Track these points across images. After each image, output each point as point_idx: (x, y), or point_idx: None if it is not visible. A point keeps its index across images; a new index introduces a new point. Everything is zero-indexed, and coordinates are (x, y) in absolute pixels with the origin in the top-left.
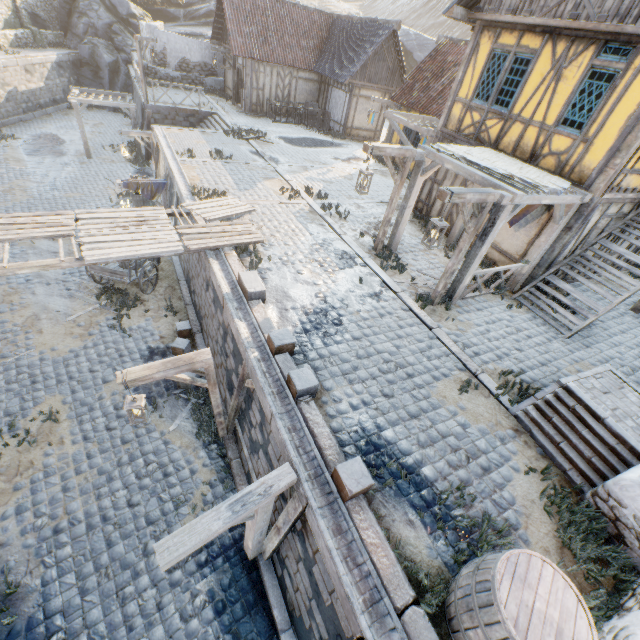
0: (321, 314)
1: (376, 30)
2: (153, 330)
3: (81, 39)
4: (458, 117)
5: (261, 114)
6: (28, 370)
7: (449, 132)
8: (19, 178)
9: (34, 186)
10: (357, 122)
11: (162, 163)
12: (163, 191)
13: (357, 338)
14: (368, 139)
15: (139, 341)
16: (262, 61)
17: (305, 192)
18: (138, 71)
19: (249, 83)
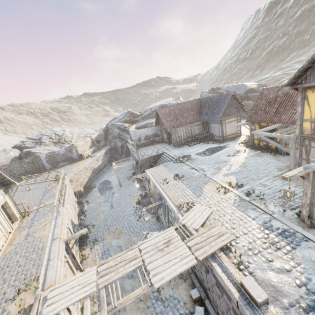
0: None
1: (223, 97)
2: (178, 297)
3: (111, 141)
4: (309, 127)
5: (182, 145)
6: None
7: (306, 135)
8: (99, 206)
9: (105, 208)
10: (227, 133)
11: (152, 185)
12: (161, 206)
13: None
14: (235, 137)
15: (173, 309)
16: (178, 126)
17: (229, 186)
18: (133, 148)
19: (174, 136)
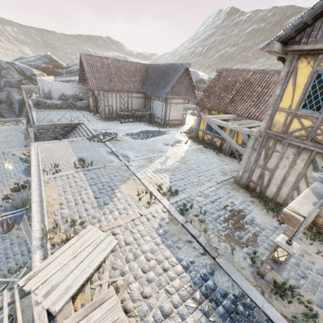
0: None
1: (175, 68)
2: None
3: (2, 89)
4: (283, 122)
5: (112, 119)
6: None
7: (275, 133)
8: None
9: None
10: (171, 117)
11: None
12: (22, 219)
13: None
14: (178, 124)
15: None
16: (110, 91)
17: (158, 191)
18: None
19: (103, 103)
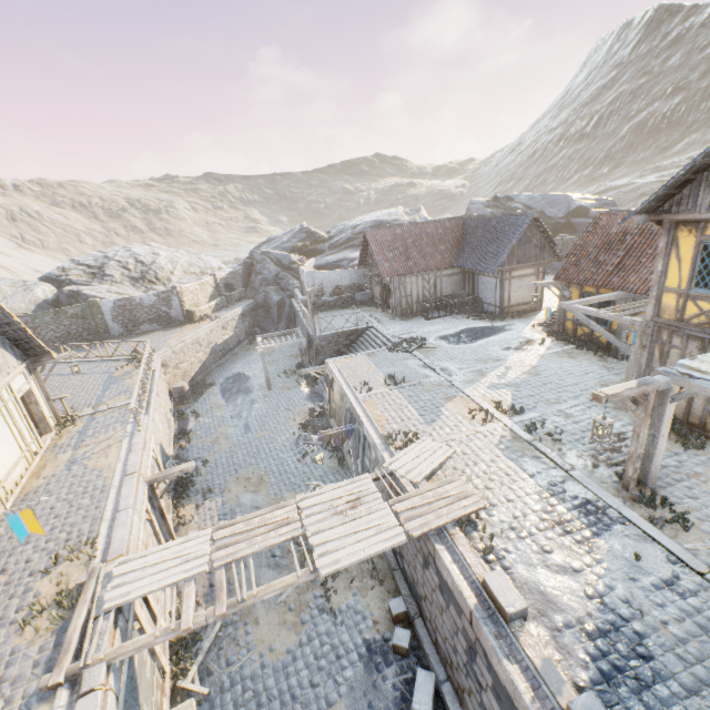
0: (611, 635)
1: (514, 221)
2: (363, 610)
3: (257, 290)
4: (674, 306)
5: (411, 315)
6: (252, 684)
7: (666, 322)
8: (221, 425)
9: (233, 431)
10: (513, 300)
11: (337, 393)
12: (351, 435)
13: (692, 689)
14: (529, 311)
15: (352, 630)
16: (407, 274)
17: (496, 409)
18: (306, 311)
19: (398, 294)
